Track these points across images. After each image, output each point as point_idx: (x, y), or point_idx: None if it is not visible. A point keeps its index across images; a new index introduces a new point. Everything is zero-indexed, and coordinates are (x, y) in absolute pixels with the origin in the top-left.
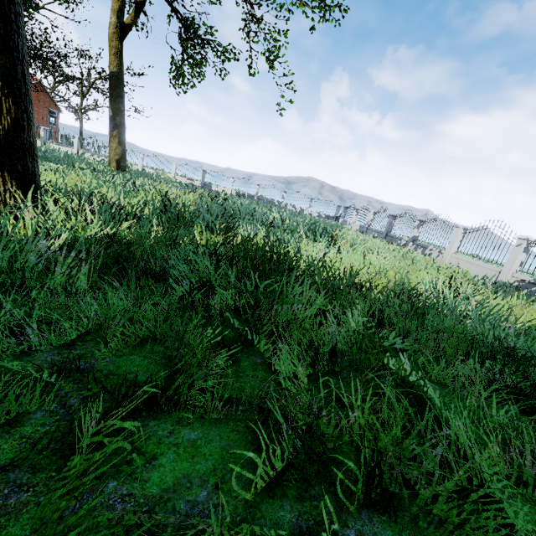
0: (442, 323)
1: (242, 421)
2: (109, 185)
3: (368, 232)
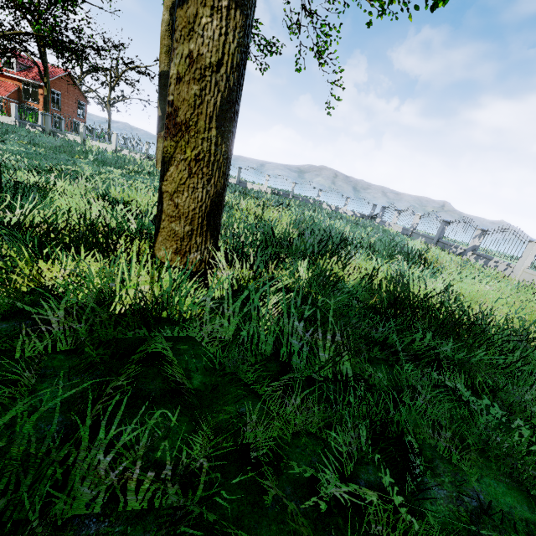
0: None
1: None
2: None
3: (414, 236)
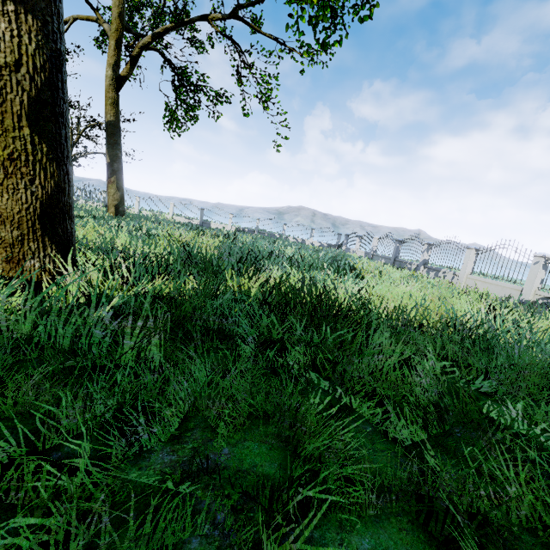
0: (511, 357)
1: (401, 515)
2: (127, 235)
3: (375, 258)
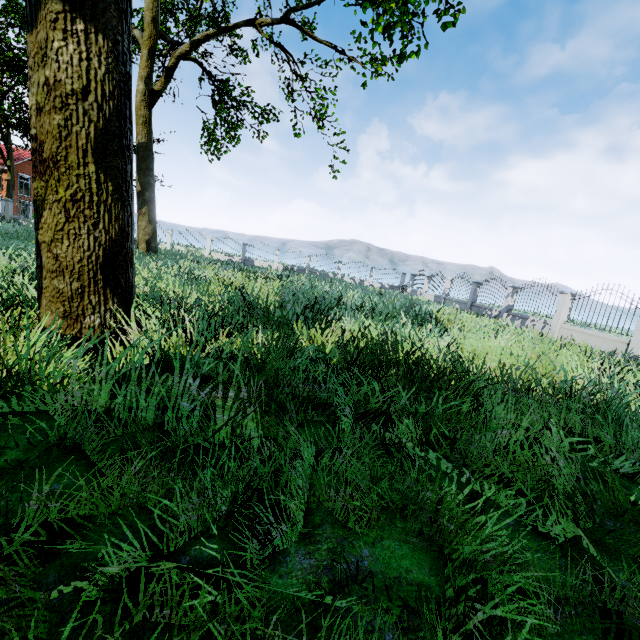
0: None
1: (584, 633)
2: (176, 280)
3: (447, 303)
